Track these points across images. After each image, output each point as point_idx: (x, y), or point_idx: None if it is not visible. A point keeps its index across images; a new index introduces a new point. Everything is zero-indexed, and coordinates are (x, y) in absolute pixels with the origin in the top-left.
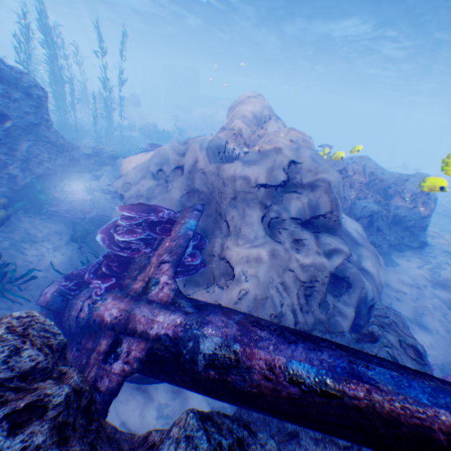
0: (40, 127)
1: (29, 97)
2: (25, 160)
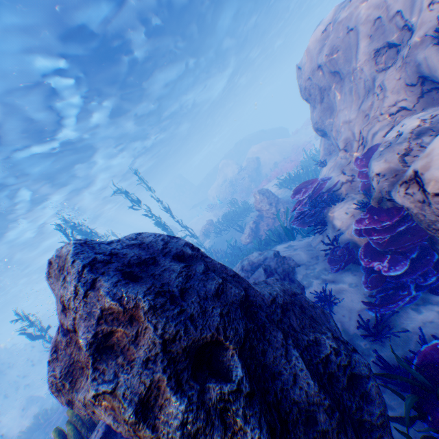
0: (250, 299)
1: (183, 262)
2: (339, 419)
